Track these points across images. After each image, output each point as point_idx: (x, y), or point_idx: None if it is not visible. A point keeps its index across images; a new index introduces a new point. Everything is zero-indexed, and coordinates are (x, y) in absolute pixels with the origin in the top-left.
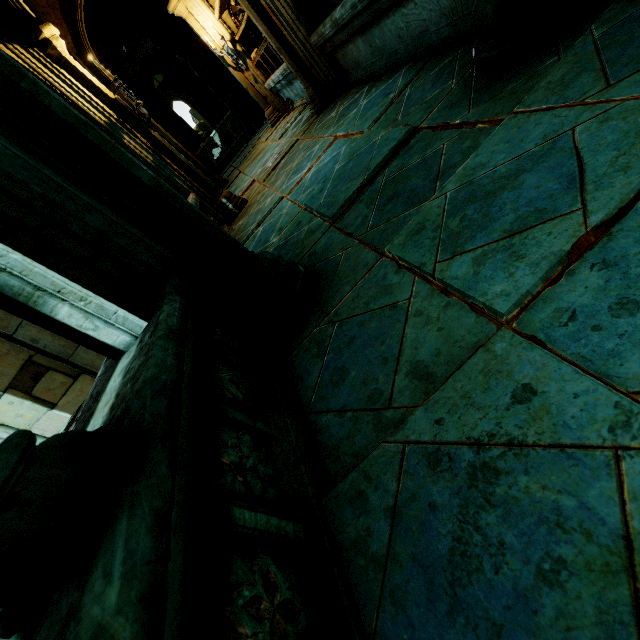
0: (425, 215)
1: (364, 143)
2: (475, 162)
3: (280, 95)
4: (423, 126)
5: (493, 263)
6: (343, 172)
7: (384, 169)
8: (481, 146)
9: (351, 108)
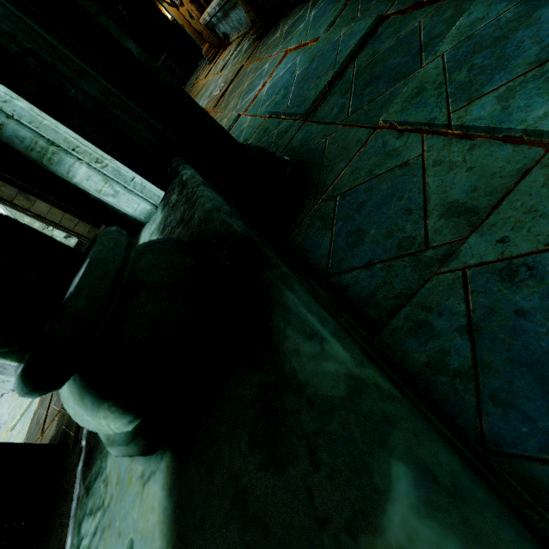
0: (421, 79)
1: (324, 44)
2: (470, 19)
3: (215, 31)
4: (390, 12)
5: (525, 93)
6: (307, 74)
7: (353, 61)
8: (473, 4)
9: (297, 24)
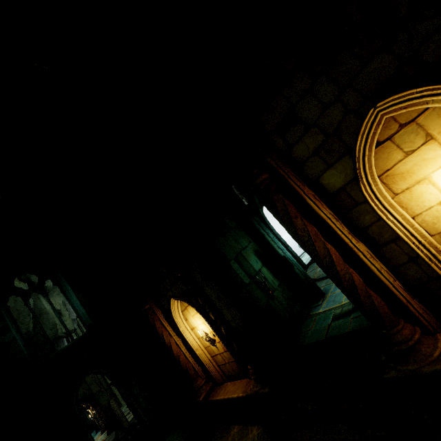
0: None
1: None
2: None
3: None
4: None
5: None
6: None
7: None
8: None
9: None
